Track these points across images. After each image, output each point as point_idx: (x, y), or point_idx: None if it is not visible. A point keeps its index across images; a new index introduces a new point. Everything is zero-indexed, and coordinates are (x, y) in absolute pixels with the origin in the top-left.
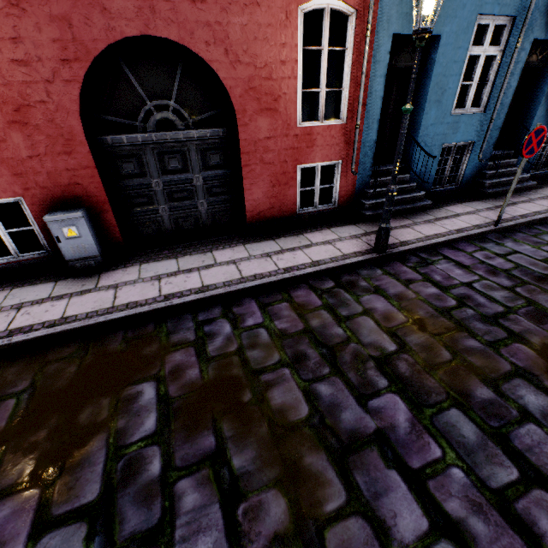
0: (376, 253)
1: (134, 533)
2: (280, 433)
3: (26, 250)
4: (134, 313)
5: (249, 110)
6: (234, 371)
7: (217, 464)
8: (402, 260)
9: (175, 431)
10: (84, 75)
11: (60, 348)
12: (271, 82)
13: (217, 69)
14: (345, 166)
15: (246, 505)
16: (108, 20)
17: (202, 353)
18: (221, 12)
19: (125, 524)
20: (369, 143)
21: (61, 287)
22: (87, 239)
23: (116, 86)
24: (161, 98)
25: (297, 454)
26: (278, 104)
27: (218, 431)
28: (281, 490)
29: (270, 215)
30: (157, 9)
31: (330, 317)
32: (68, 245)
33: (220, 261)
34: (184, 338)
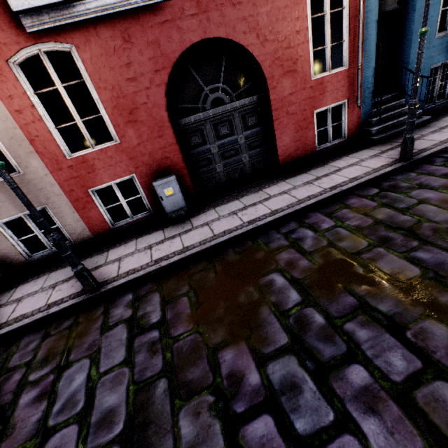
0: (403, 162)
1: (333, 356)
2: (405, 287)
3: (127, 217)
4: (233, 236)
5: (276, 75)
6: (336, 256)
7: (367, 311)
8: (429, 163)
9: (318, 297)
10: (168, 78)
11: (194, 266)
12: (290, 50)
13: (252, 50)
14: (350, 103)
15: (411, 332)
16: (181, 35)
17: (301, 250)
18: (252, 7)
19: (322, 352)
20: (368, 80)
21: (168, 231)
22: (179, 195)
23: (184, 82)
24: (213, 83)
25: (431, 297)
26: (296, 66)
27: (352, 292)
28: (434, 319)
29: (296, 156)
30: (211, 18)
31: (392, 210)
32: (167, 201)
33: (273, 194)
34: (280, 244)
